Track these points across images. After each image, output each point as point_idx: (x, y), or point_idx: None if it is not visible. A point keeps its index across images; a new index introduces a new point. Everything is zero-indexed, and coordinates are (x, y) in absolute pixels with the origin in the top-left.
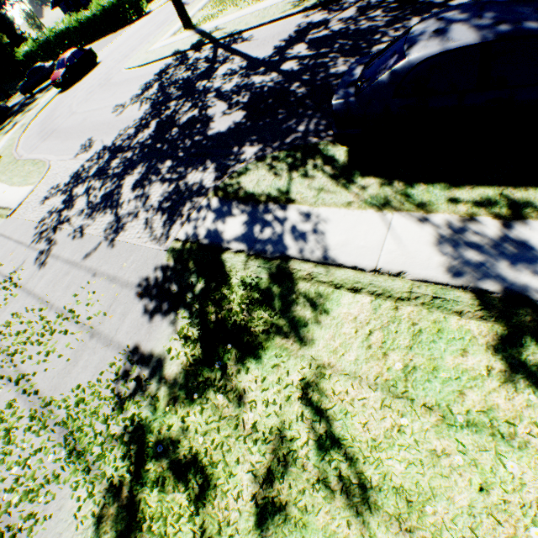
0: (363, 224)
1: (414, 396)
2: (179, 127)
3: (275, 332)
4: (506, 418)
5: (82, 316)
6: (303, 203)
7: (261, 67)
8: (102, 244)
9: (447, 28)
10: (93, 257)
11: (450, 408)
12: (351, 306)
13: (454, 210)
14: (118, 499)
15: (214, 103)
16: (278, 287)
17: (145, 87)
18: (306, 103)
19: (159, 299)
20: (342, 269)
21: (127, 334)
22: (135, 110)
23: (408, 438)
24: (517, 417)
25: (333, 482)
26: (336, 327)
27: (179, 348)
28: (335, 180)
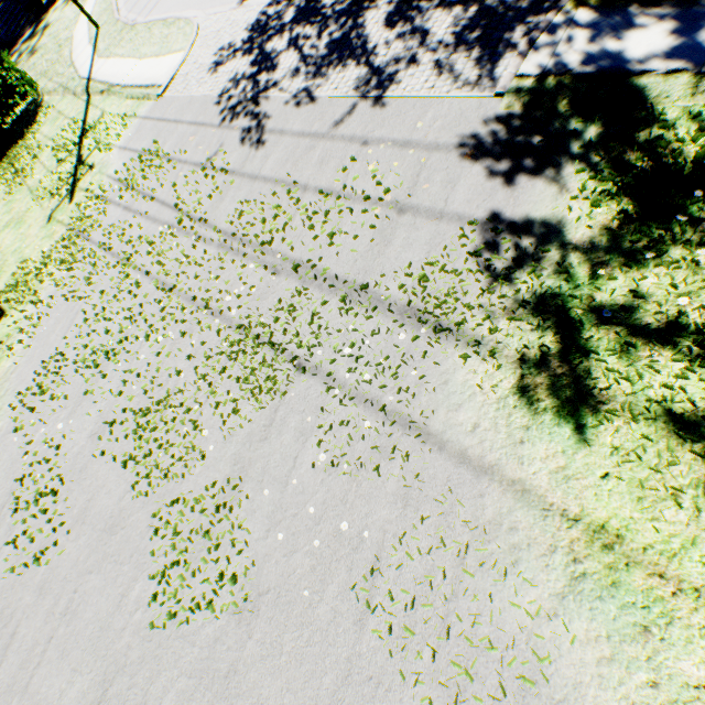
0: None
1: None
2: None
3: None
4: None
5: (369, 192)
6: None
7: None
8: (358, 106)
9: None
10: (350, 124)
11: None
12: None
13: None
14: (543, 370)
15: None
16: None
17: None
18: None
19: (512, 157)
20: None
21: (467, 203)
22: None
23: None
24: None
25: None
26: None
27: (583, 209)
28: None
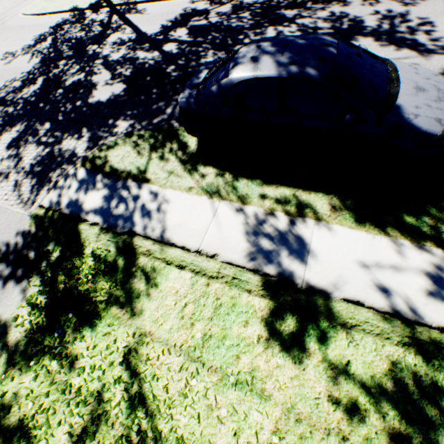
0: (197, 209)
1: (206, 360)
2: (64, 89)
3: (113, 302)
4: (262, 376)
5: None
6: (156, 183)
7: (147, 43)
8: None
9: (260, 57)
10: None
11: (228, 369)
12: (176, 281)
13: (262, 204)
14: None
15: (100, 71)
16: (123, 260)
17: (38, 38)
18: (176, 87)
19: (15, 265)
20: (174, 248)
21: None
22: (25, 62)
23: (195, 395)
24: (269, 375)
25: (133, 436)
26: (161, 299)
27: (26, 315)
28: (184, 165)
